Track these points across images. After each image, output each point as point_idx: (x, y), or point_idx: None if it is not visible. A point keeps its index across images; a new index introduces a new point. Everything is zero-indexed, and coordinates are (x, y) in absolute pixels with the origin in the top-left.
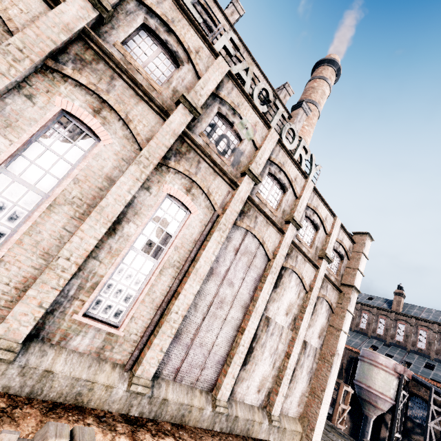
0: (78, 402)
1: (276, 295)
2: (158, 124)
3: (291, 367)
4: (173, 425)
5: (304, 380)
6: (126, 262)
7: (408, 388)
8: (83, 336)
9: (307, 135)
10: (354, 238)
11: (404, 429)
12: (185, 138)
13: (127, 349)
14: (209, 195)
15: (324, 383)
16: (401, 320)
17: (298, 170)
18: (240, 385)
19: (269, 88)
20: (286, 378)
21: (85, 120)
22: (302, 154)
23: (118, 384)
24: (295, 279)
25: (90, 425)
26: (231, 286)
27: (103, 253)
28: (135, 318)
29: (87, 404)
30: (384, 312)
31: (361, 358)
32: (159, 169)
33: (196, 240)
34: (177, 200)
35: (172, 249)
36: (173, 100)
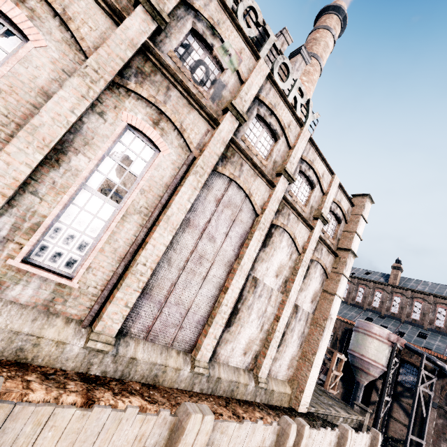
0: (20, 358)
1: (265, 255)
2: (111, 30)
3: (280, 330)
4: (143, 385)
5: (295, 344)
6: (78, 204)
7: (401, 356)
8: (25, 286)
9: (307, 92)
10: (353, 201)
11: (394, 393)
12: (149, 54)
13: (85, 304)
14: (183, 131)
15: (315, 347)
16: (397, 292)
17: (292, 116)
18: (224, 347)
19: (258, 7)
20: (274, 341)
21: (3, 8)
22: (297, 96)
23: (72, 340)
24: (287, 239)
25: (31, 382)
26: (212, 242)
27: (43, 189)
28: (93, 268)
29: (33, 361)
30: (381, 286)
31: (355, 329)
32: (115, 90)
33: (168, 184)
34: (142, 134)
35: (137, 193)
36: (130, 1)
